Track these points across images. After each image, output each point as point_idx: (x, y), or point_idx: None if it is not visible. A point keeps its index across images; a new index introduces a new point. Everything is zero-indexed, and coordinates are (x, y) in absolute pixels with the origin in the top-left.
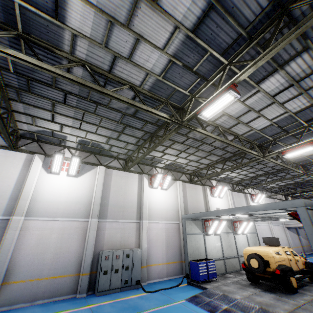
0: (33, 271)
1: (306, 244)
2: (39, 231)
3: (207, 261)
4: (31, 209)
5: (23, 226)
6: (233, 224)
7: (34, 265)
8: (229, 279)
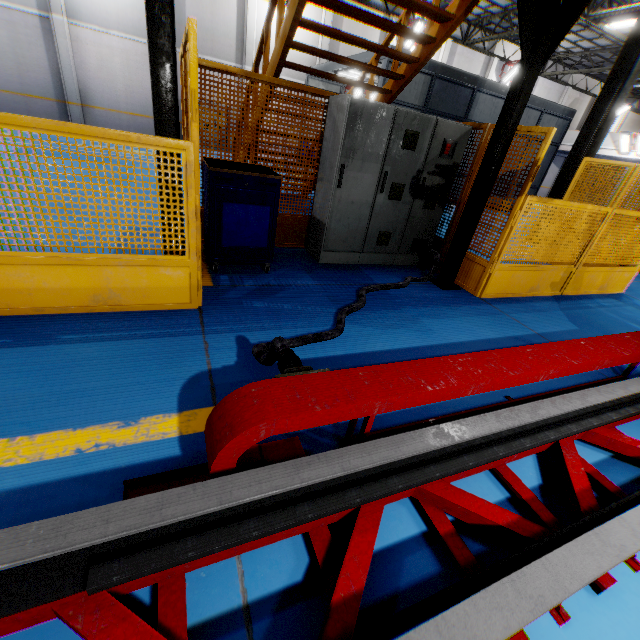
0: (109, 100)
1: None
2: (95, 47)
3: None
4: (69, 7)
5: (71, 34)
6: None
7: (107, 94)
8: None
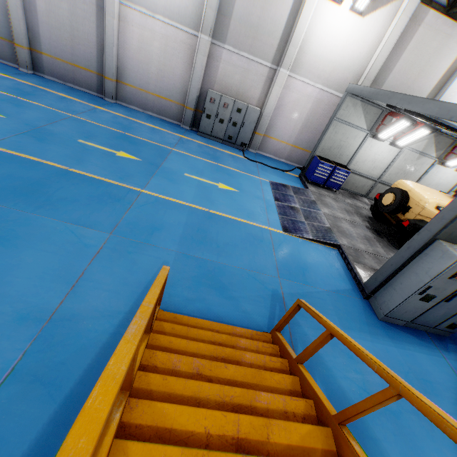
0: (141, 80)
1: None
2: (139, 29)
3: (336, 167)
4: None
5: (120, 14)
6: (453, 147)
7: (140, 74)
8: (354, 201)
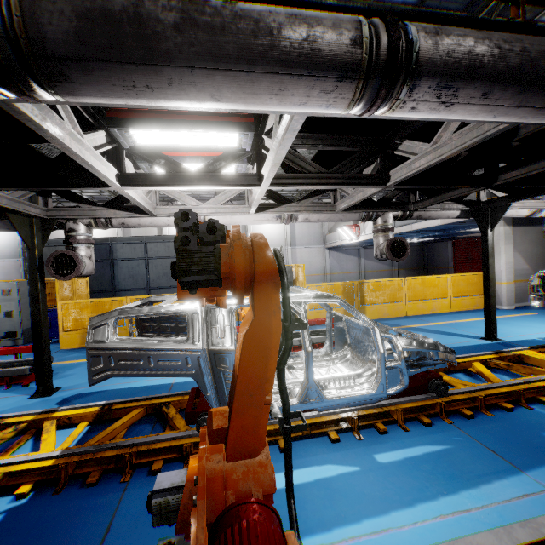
0: None
1: (377, 269)
2: None
3: None
4: None
5: None
6: None
7: None
8: None
